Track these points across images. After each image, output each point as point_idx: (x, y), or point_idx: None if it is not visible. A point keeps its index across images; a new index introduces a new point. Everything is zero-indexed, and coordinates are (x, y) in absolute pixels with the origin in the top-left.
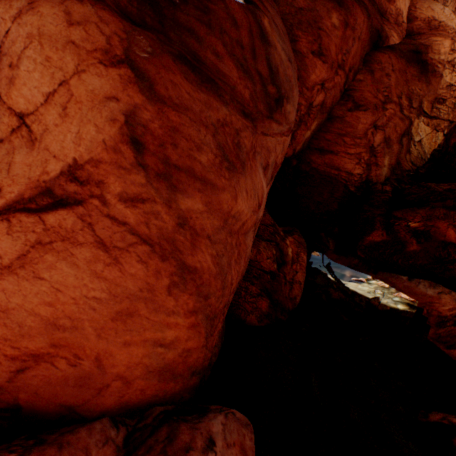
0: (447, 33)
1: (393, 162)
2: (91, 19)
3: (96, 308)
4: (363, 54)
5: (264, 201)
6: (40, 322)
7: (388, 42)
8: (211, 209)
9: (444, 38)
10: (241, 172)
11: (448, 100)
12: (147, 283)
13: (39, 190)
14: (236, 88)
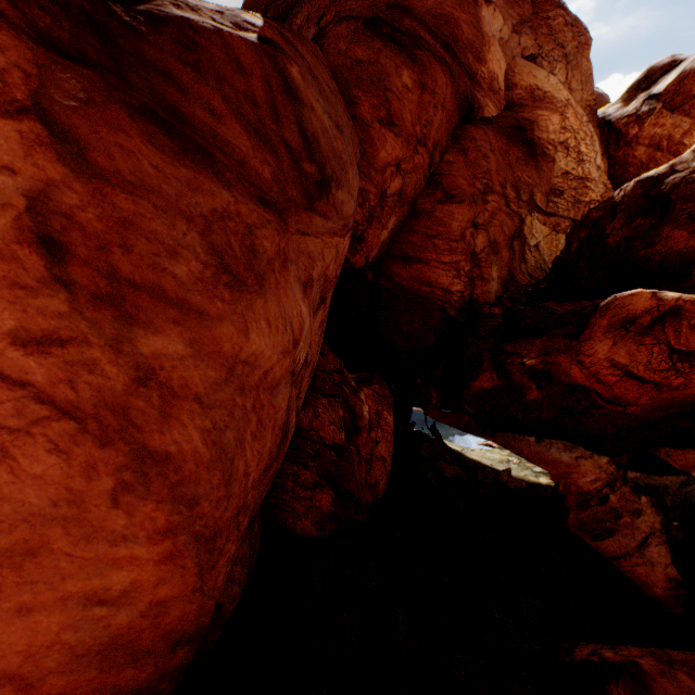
0: (554, 107)
1: (504, 274)
2: None
3: None
4: (451, 127)
5: (307, 335)
6: None
7: (483, 113)
8: (202, 352)
9: (551, 113)
10: (258, 290)
11: (566, 191)
12: (68, 489)
13: None
14: (247, 163)
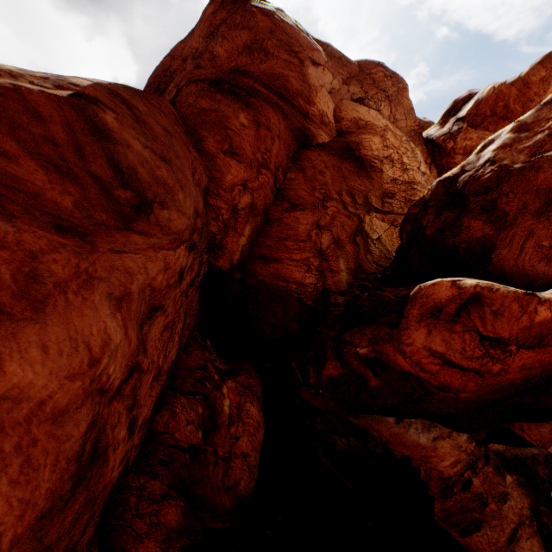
0: (375, 131)
1: (352, 264)
2: None
3: None
4: (290, 152)
5: (120, 348)
6: None
7: (317, 140)
8: None
9: (373, 136)
10: (31, 316)
11: (397, 193)
12: None
13: None
14: (43, 195)
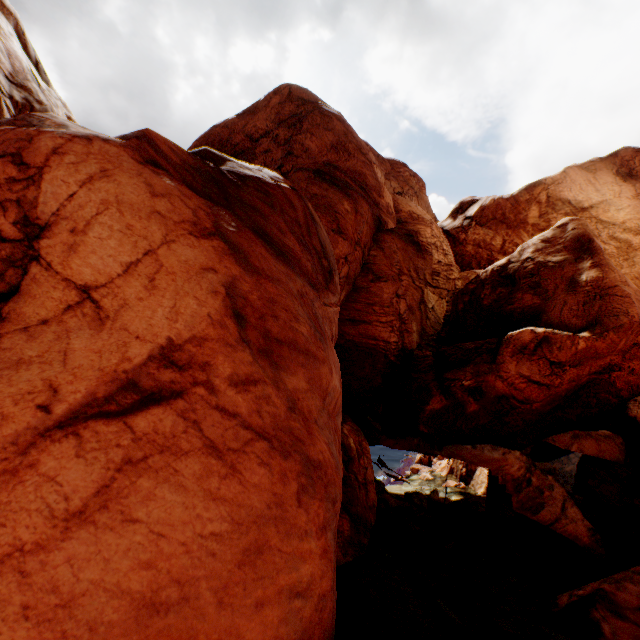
0: (426, 223)
1: (419, 327)
2: (173, 192)
3: (216, 551)
4: (372, 234)
5: None
6: (128, 607)
7: (387, 226)
8: (313, 387)
9: (425, 227)
10: (326, 343)
11: (441, 273)
12: (273, 493)
13: (117, 384)
14: (301, 261)
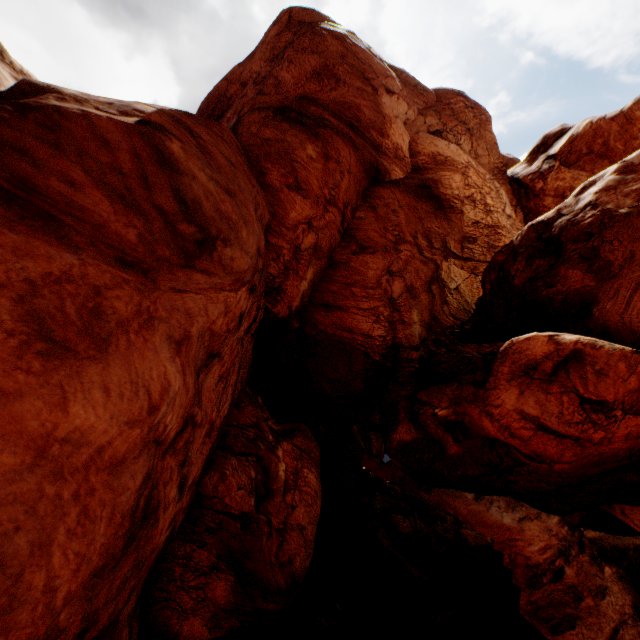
0: (455, 168)
1: (427, 316)
2: None
3: None
4: (361, 189)
5: (179, 396)
6: None
7: (390, 176)
8: None
9: (453, 173)
10: (95, 355)
11: (479, 238)
12: None
13: None
14: (107, 227)
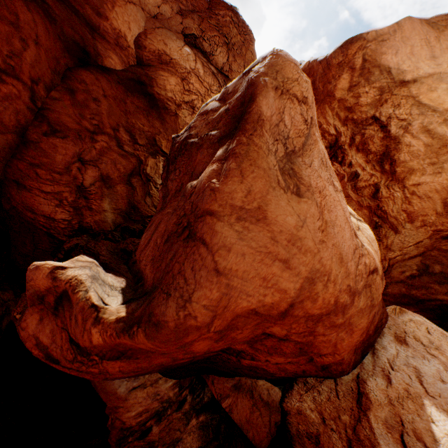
0: (176, 71)
1: (124, 205)
2: None
3: None
4: (61, 67)
5: None
6: None
7: (104, 62)
8: None
9: (171, 75)
10: None
11: None
12: None
13: None
14: None
